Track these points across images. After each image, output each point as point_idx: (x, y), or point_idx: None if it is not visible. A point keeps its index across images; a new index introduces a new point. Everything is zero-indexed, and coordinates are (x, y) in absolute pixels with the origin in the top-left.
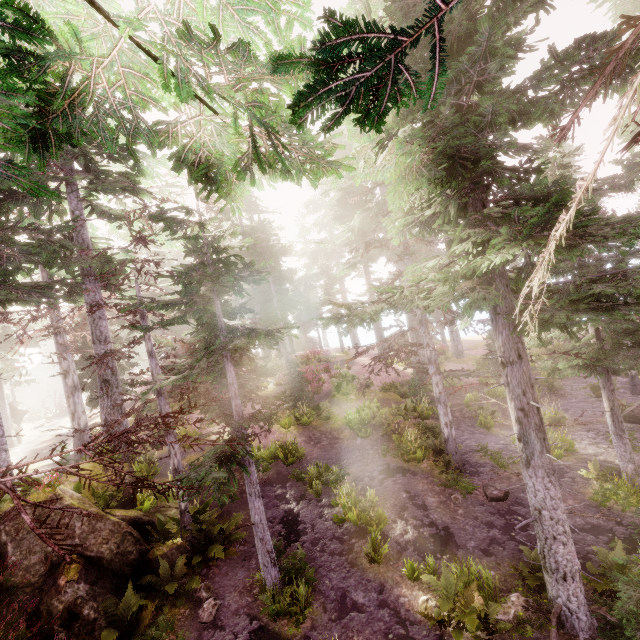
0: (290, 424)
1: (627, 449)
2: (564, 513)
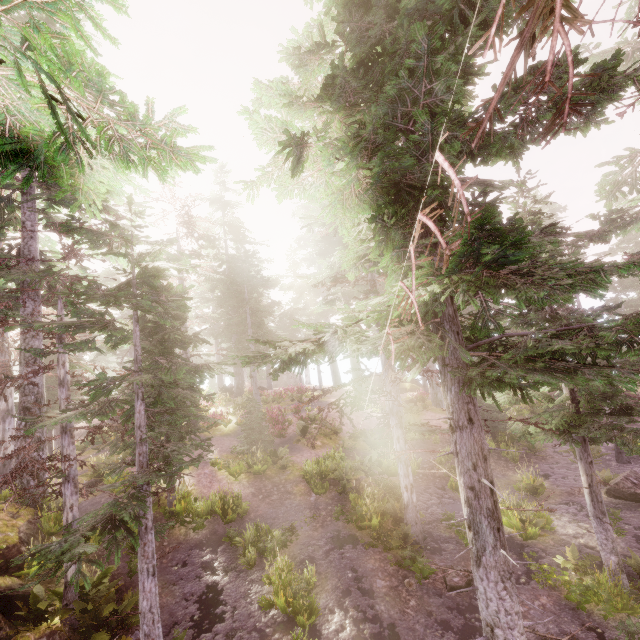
0: (240, 471)
1: (609, 536)
2: (523, 634)
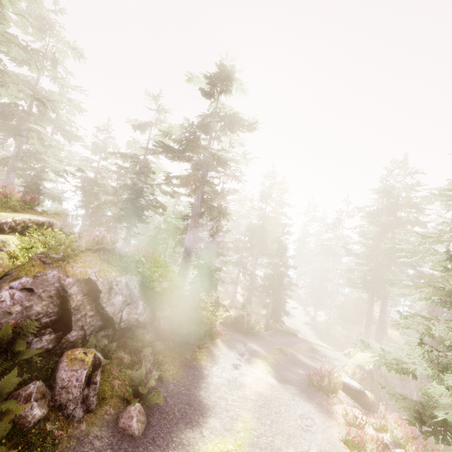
0: None
1: None
2: None
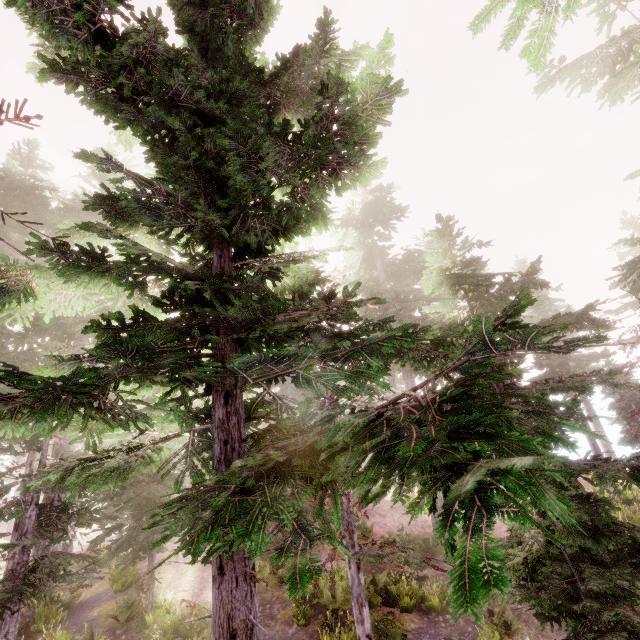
0: None
1: None
2: None
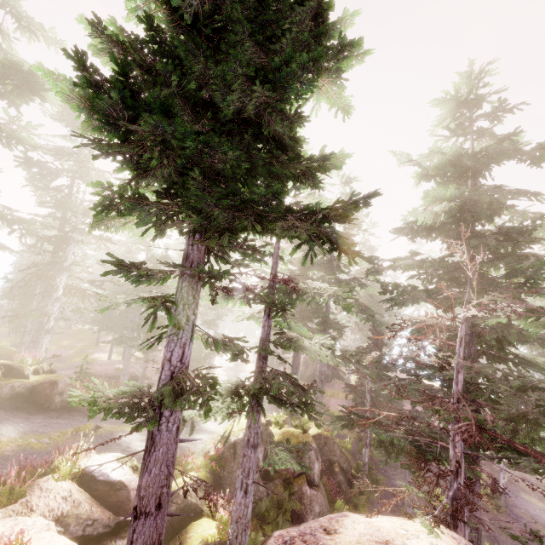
0: None
1: None
2: None
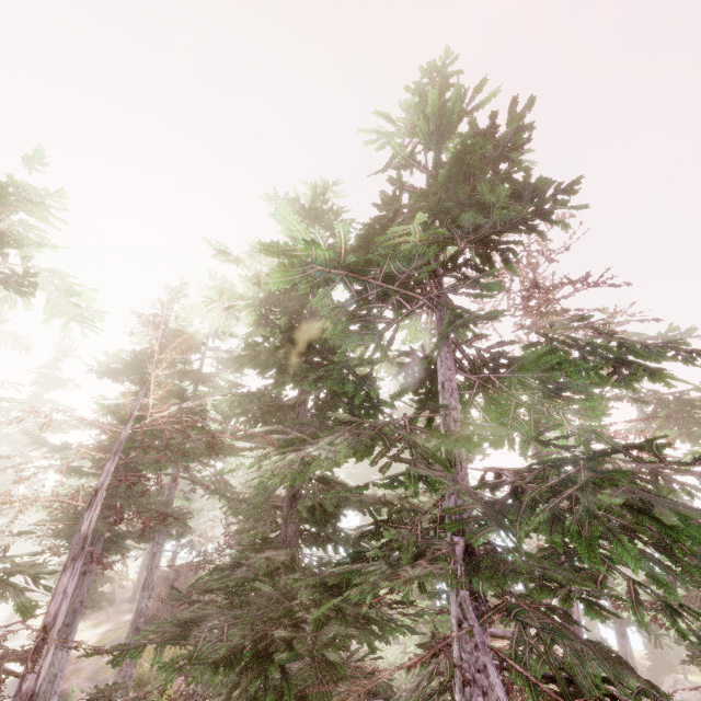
0: None
1: None
2: None
